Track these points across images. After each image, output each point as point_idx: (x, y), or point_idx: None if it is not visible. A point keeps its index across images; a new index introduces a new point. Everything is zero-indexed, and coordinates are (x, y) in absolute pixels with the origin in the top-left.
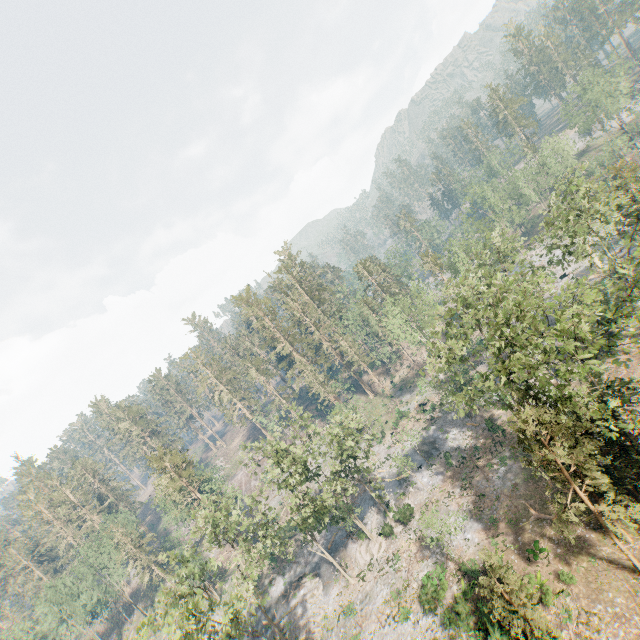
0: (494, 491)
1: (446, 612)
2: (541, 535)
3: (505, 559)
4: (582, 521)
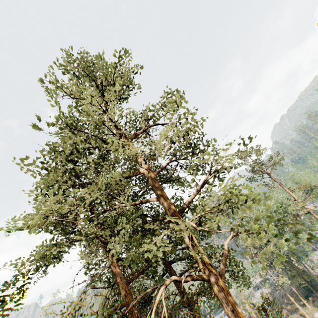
0: (279, 296)
1: None
2: (285, 308)
3: (271, 316)
4: (299, 303)
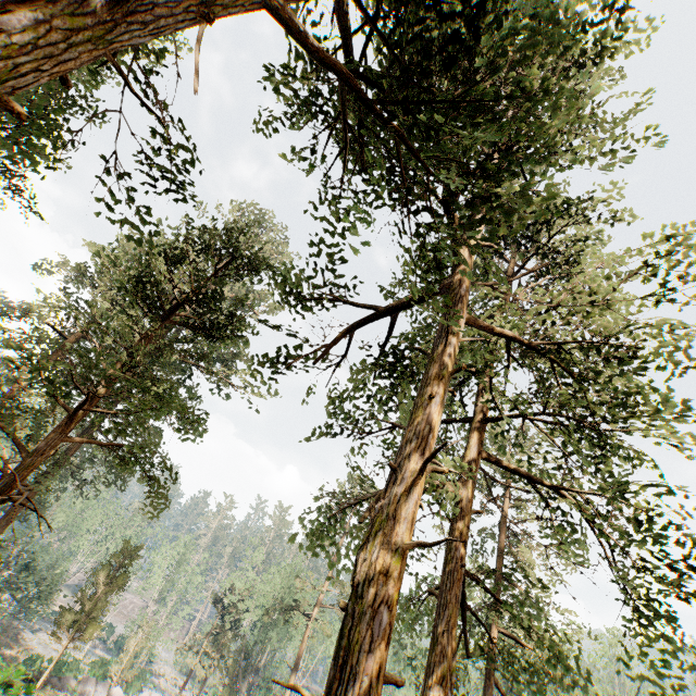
0: None
1: (99, 661)
2: None
3: None
4: None
